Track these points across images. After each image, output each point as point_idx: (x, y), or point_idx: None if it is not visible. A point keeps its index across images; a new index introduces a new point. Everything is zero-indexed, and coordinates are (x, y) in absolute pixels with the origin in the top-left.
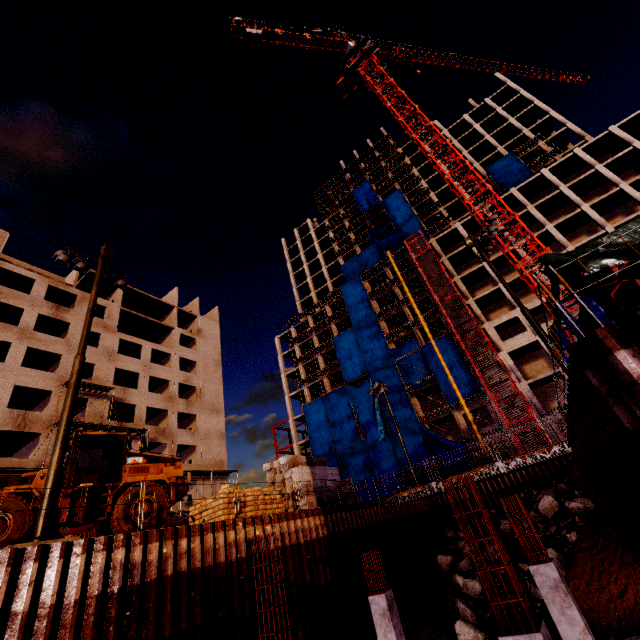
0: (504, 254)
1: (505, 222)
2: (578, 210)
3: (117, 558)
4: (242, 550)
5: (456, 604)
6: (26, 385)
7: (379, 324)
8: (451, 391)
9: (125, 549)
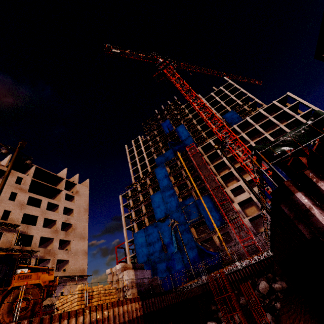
0: (232, 154)
1: (232, 139)
2: (263, 136)
3: None
4: None
5: None
6: None
7: (174, 188)
8: (211, 224)
9: None
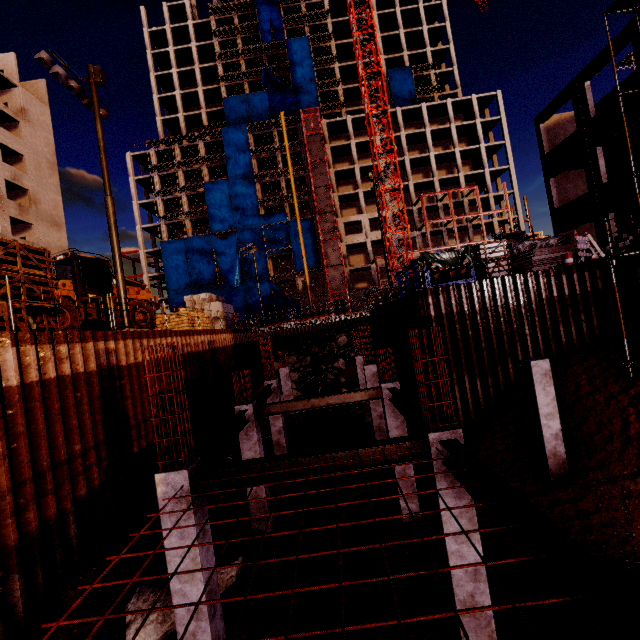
0: (375, 173)
1: (387, 148)
2: (427, 154)
3: (168, 342)
4: (207, 346)
5: None
6: None
7: (256, 187)
8: (301, 263)
9: (170, 338)
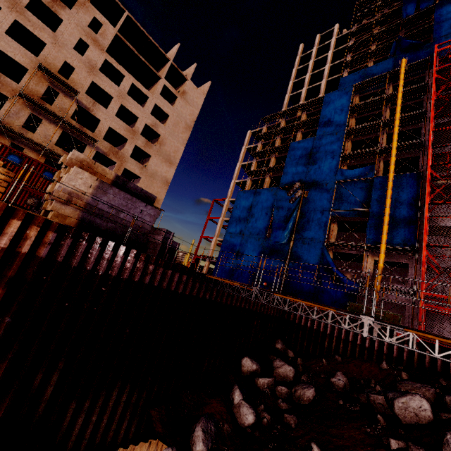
0: None
1: None
2: None
3: None
4: None
5: (197, 424)
6: (5, 52)
7: (343, 141)
8: (377, 232)
9: None
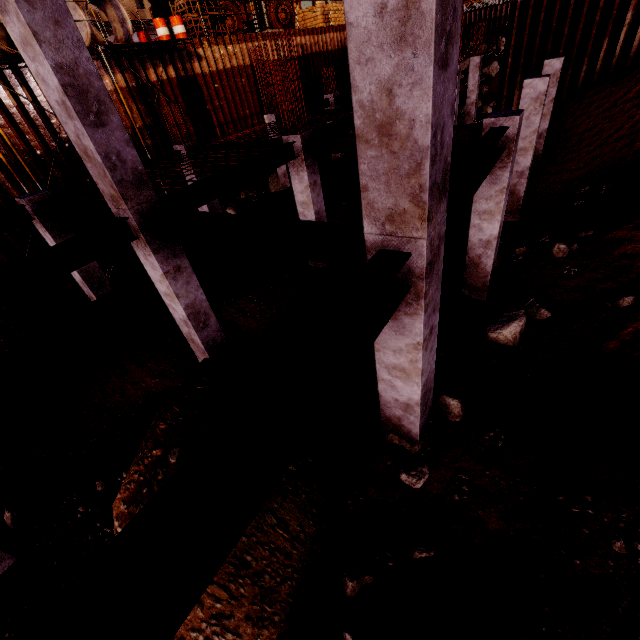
0: None
1: None
2: None
3: (298, 42)
4: (336, 46)
5: None
6: None
7: None
8: None
9: (299, 38)
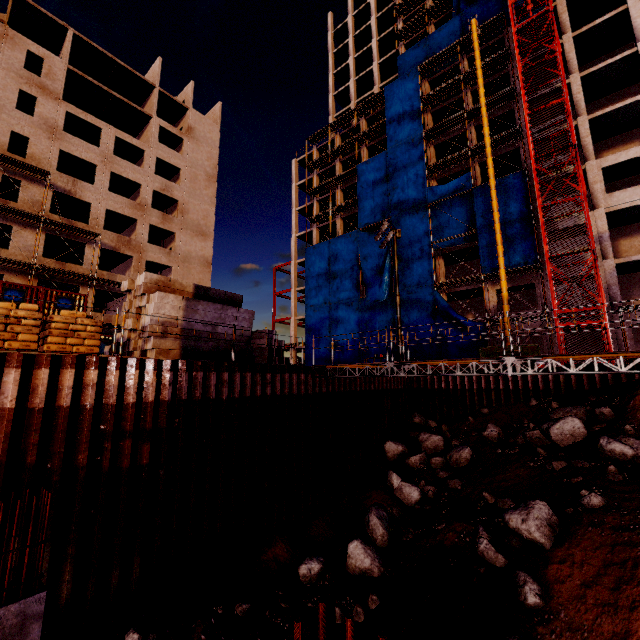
0: None
1: None
2: None
3: None
4: None
5: (369, 514)
6: None
7: (423, 149)
8: (492, 256)
9: None
